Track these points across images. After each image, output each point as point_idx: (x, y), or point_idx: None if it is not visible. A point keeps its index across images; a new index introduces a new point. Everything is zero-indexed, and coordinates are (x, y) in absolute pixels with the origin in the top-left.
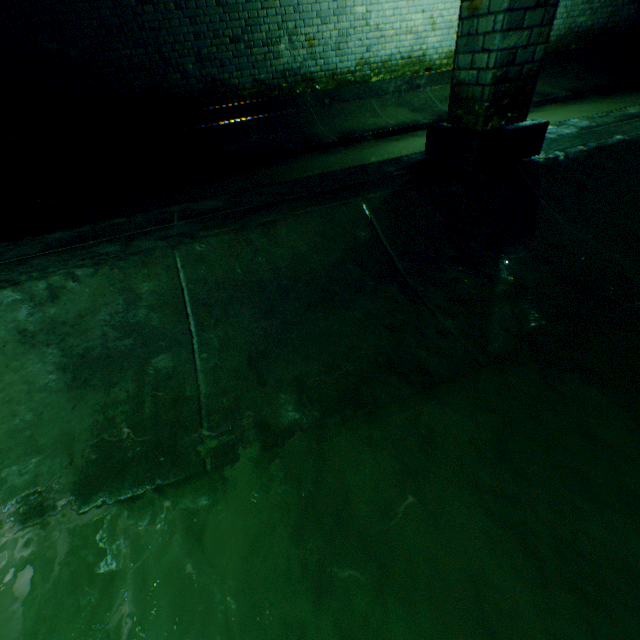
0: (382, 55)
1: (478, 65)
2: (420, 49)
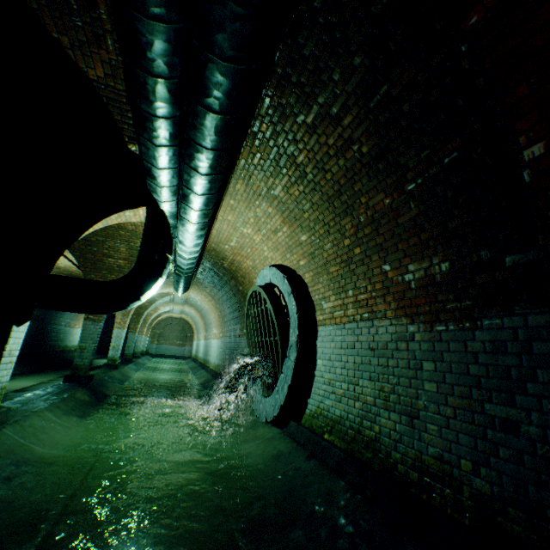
0: None
1: (85, 361)
2: None
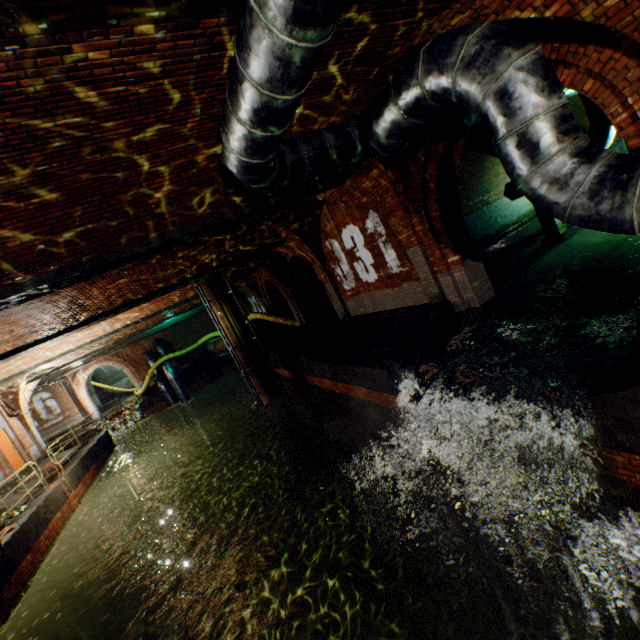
0: (522, 213)
1: None
2: (531, 208)
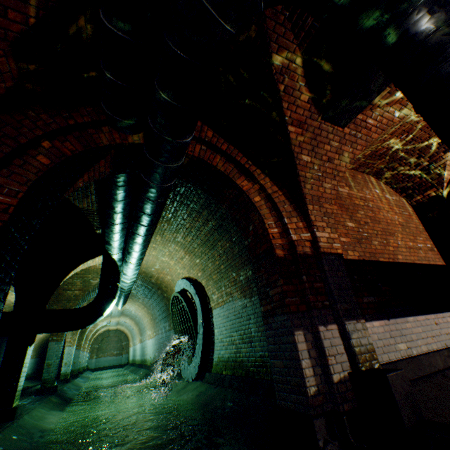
0: None
1: (51, 374)
2: None
